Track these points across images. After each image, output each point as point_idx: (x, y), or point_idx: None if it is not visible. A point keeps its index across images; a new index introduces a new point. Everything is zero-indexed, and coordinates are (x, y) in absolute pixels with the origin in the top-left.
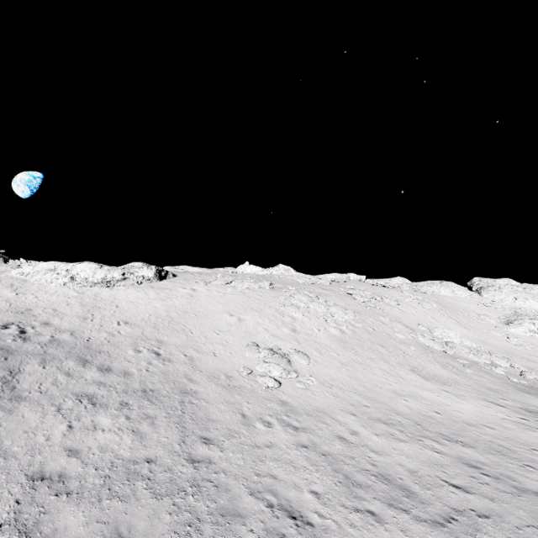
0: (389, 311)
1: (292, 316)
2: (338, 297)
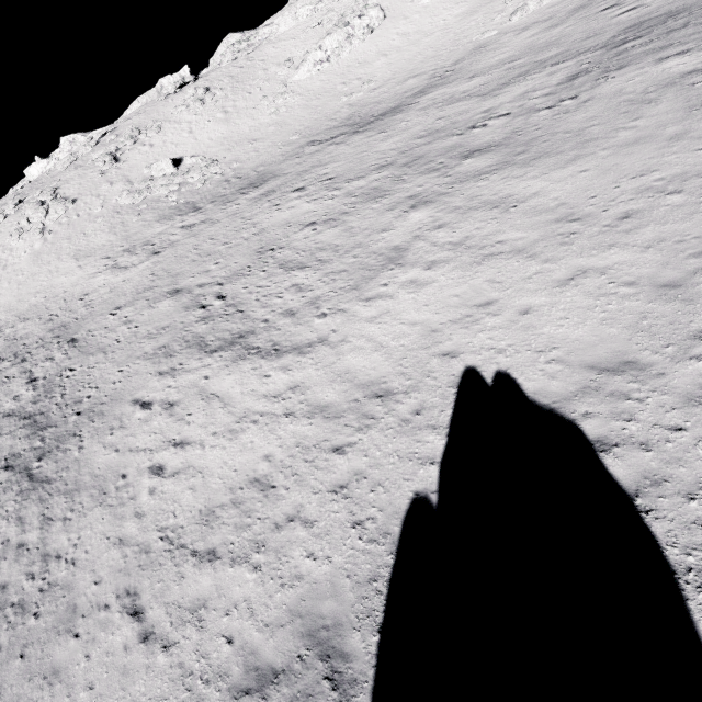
0: (132, 160)
1: (11, 248)
2: (80, 176)
